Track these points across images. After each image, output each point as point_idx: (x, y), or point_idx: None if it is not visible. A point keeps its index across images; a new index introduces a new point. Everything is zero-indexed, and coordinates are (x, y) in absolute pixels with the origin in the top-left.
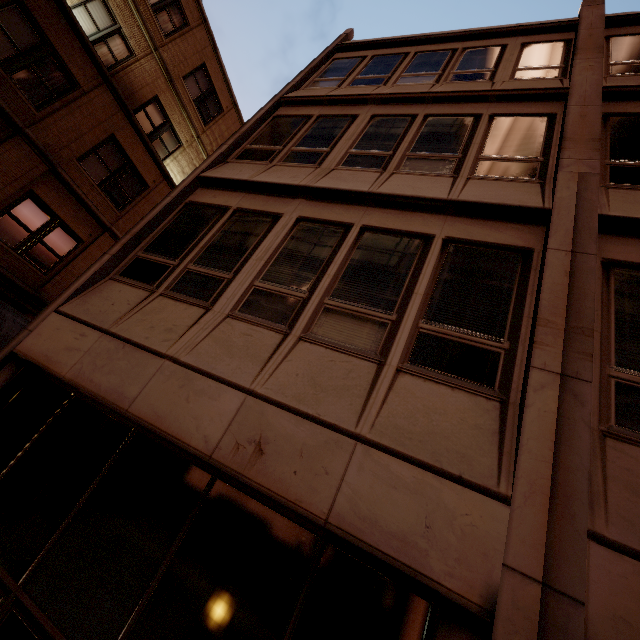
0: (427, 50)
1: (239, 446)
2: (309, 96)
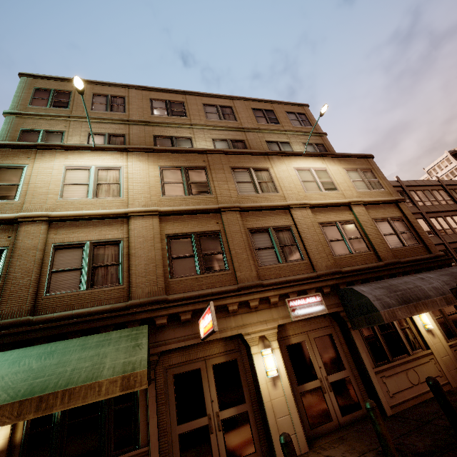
0: None
1: None
2: None
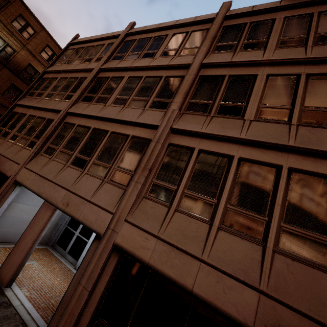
0: (89, 46)
1: None
2: (50, 71)
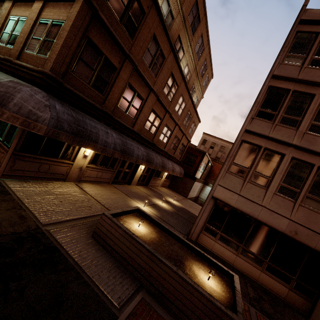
0: None
1: (290, 231)
2: (289, 78)
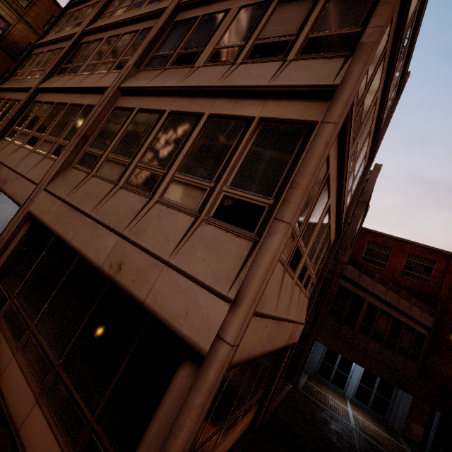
0: (85, 6)
1: None
2: (37, 44)
